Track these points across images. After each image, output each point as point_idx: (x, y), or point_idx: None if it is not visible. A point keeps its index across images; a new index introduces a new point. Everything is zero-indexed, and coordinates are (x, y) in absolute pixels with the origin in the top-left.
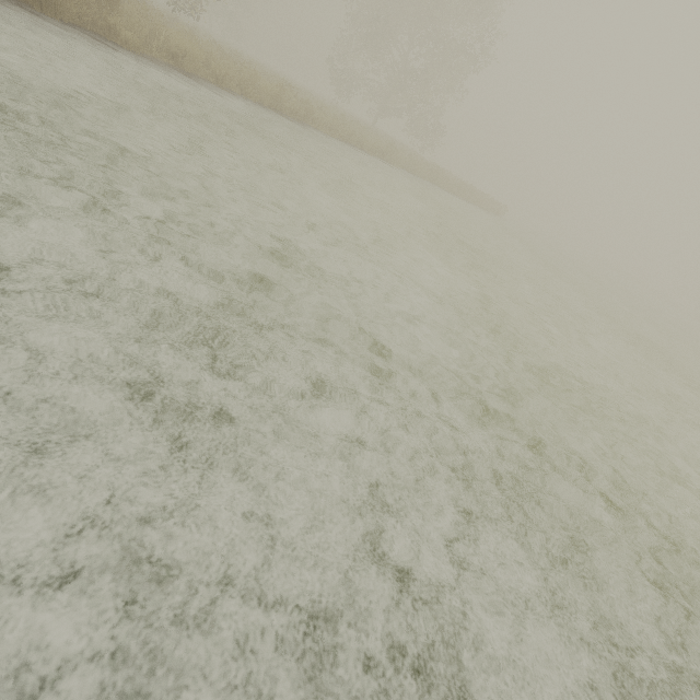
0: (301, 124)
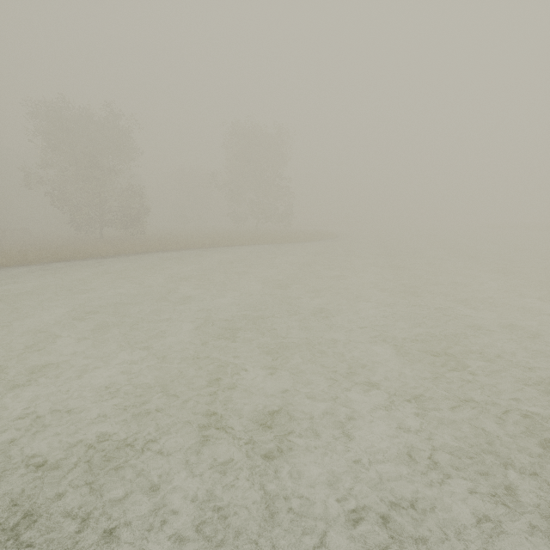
0: (156, 252)
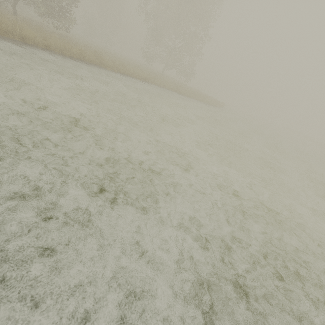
0: (93, 65)
